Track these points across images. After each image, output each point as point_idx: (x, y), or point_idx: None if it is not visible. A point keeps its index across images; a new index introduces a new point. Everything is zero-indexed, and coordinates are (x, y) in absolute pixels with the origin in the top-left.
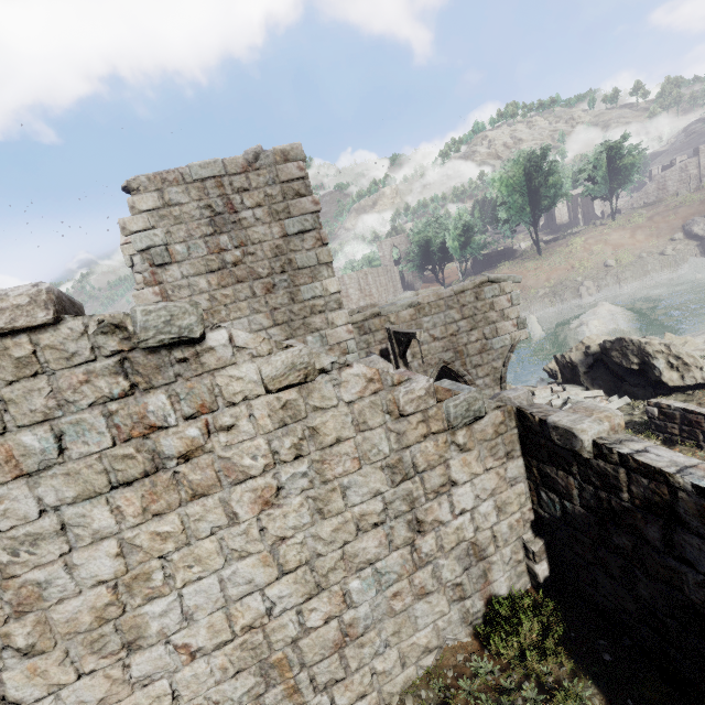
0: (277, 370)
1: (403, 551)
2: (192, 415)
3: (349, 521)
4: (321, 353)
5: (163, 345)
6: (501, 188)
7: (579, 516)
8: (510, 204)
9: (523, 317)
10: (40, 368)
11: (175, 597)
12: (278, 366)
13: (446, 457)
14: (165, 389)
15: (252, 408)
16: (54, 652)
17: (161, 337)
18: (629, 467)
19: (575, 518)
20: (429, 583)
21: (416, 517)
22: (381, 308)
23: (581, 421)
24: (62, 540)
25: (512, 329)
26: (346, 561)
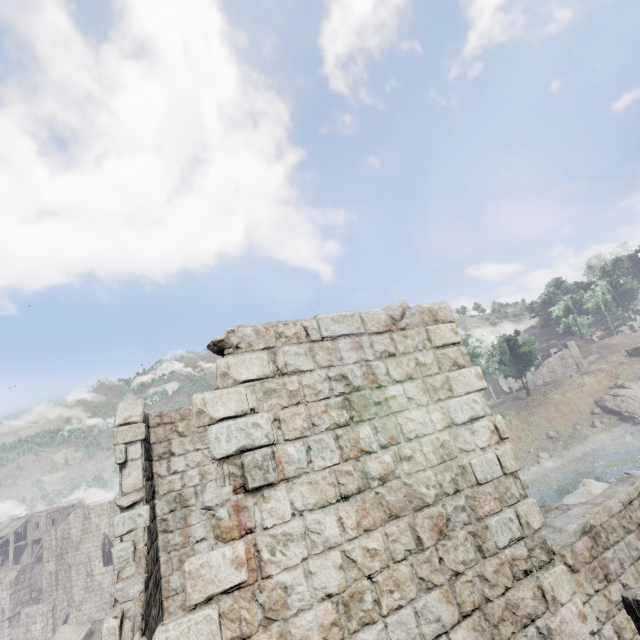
0: None
1: None
2: None
3: None
4: None
5: None
6: None
7: None
8: None
9: None
10: None
11: None
12: None
13: None
14: None
15: None
16: None
17: None
18: None
19: None
20: None
21: None
22: (552, 540)
23: None
24: None
25: None
26: None
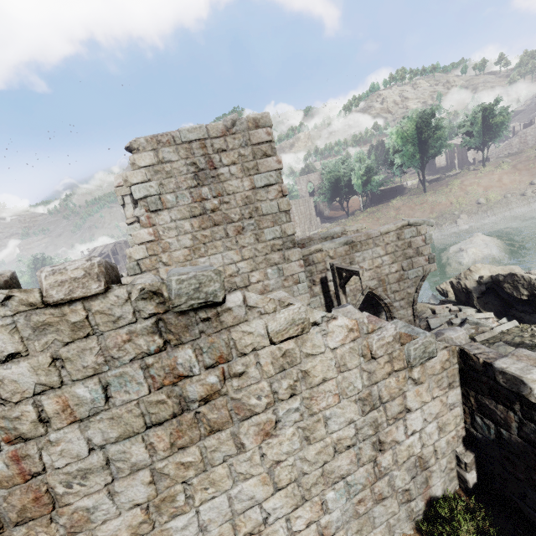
0: (280, 325)
1: (368, 466)
2: (212, 365)
3: (329, 445)
4: (277, 282)
5: (192, 308)
6: (398, 139)
7: (516, 443)
8: (404, 152)
9: (434, 254)
10: (91, 330)
11: (194, 514)
12: (281, 322)
13: (404, 390)
14: (191, 344)
15: (259, 357)
16: None
17: (191, 302)
18: None
19: (510, 444)
20: (385, 490)
21: (379, 439)
22: (323, 245)
23: (528, 370)
24: (106, 472)
25: (424, 263)
26: (325, 477)
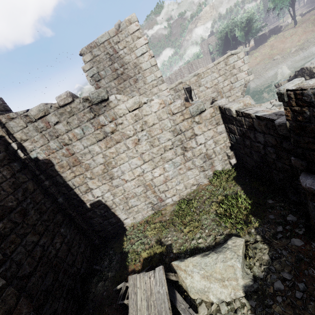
0: (130, 105)
1: (181, 156)
2: (111, 121)
3: (161, 148)
4: None
5: (99, 102)
6: None
7: (238, 139)
8: None
9: (250, 69)
10: (73, 113)
11: (118, 168)
12: (130, 103)
13: (192, 126)
14: (102, 115)
15: (126, 117)
16: (96, 179)
17: (97, 100)
18: (243, 116)
19: (238, 140)
20: (191, 166)
21: (184, 146)
22: (182, 79)
23: (233, 104)
24: (90, 154)
25: (245, 76)
26: (162, 159)
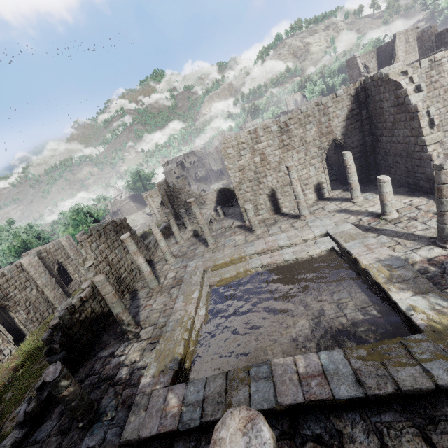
0: None
1: None
2: None
3: None
4: None
5: None
6: None
7: None
8: None
9: None
10: None
11: None
12: None
13: None
14: None
15: None
16: None
17: None
18: None
19: None
20: None
21: None
22: None
23: None
24: None
25: None
26: None
